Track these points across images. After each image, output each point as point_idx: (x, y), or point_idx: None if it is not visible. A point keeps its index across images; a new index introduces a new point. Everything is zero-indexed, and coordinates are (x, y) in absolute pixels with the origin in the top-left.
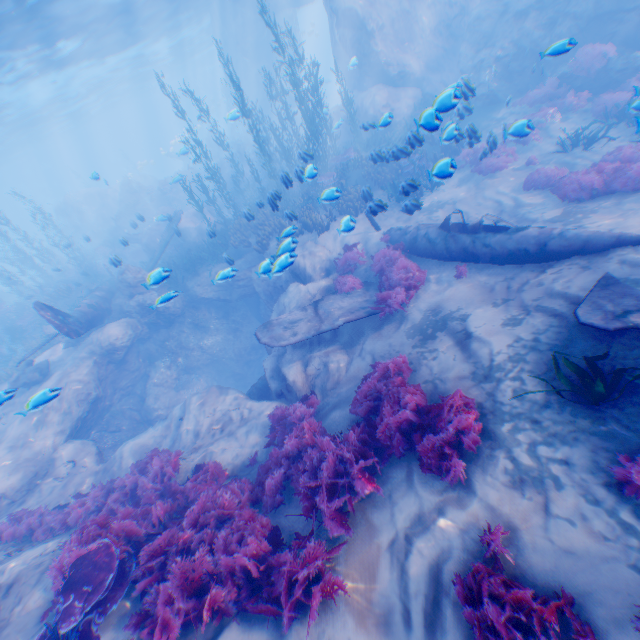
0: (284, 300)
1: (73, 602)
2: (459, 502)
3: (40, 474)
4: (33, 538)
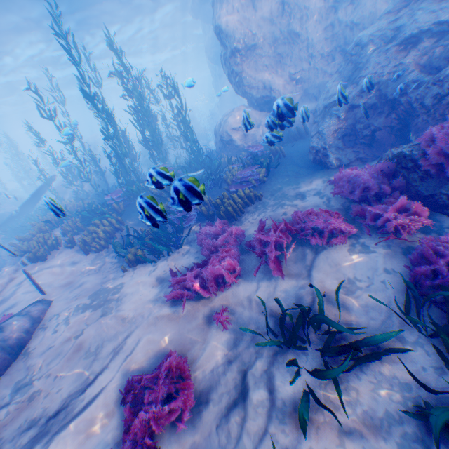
0: None
1: None
2: None
3: None
4: None
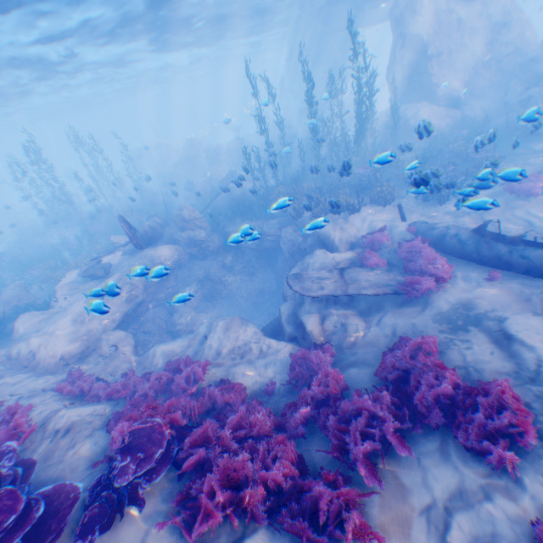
0: (310, 261)
1: (129, 463)
2: (508, 493)
3: (90, 348)
4: (81, 398)
